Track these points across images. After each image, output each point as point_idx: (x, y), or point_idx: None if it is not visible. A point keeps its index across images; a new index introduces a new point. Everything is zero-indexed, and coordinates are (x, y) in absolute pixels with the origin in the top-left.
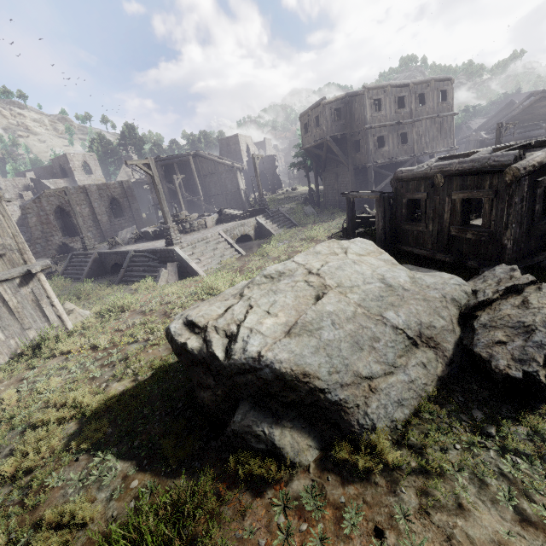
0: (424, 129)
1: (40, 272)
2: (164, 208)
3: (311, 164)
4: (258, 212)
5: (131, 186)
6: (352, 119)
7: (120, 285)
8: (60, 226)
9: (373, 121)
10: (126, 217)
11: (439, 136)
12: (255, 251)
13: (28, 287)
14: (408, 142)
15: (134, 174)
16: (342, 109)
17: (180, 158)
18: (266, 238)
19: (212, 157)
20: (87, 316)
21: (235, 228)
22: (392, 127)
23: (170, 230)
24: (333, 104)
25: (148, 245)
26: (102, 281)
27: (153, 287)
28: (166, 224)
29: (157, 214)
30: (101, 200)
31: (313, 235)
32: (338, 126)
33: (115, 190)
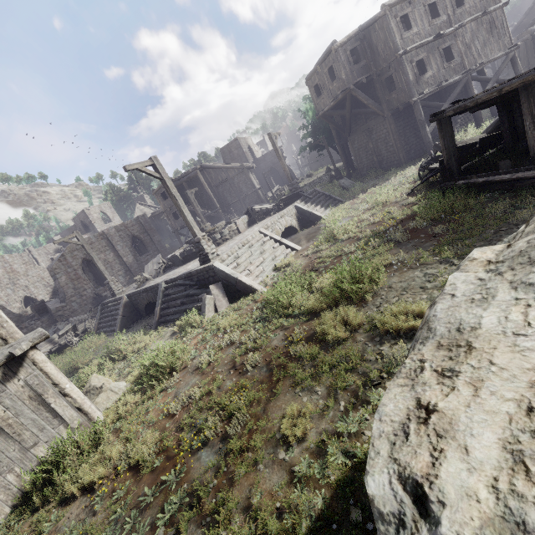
0: (470, 35)
1: (33, 349)
2: (186, 217)
3: (325, 138)
4: (292, 198)
5: (148, 219)
6: (375, 54)
7: (159, 329)
8: (93, 278)
9: (405, 44)
10: (151, 251)
11: (491, 38)
12: (311, 241)
13: (18, 378)
14: (454, 57)
15: (148, 210)
16: (359, 48)
17: (187, 175)
18: (314, 224)
19: (218, 165)
20: (122, 390)
21: (275, 221)
22: (429, 45)
23: (201, 243)
24: (347, 45)
25: (180, 270)
26: (138, 329)
27: (201, 322)
28: (195, 237)
29: (179, 240)
30: (122, 242)
31: (381, 199)
32: (359, 70)
33: (133, 228)
